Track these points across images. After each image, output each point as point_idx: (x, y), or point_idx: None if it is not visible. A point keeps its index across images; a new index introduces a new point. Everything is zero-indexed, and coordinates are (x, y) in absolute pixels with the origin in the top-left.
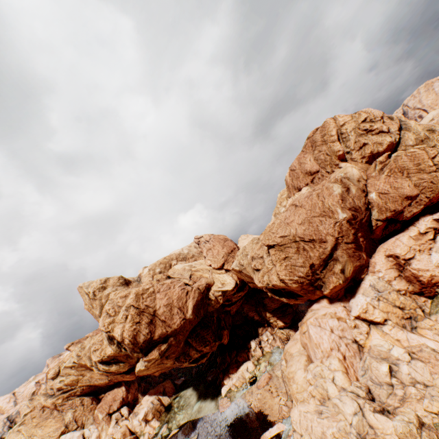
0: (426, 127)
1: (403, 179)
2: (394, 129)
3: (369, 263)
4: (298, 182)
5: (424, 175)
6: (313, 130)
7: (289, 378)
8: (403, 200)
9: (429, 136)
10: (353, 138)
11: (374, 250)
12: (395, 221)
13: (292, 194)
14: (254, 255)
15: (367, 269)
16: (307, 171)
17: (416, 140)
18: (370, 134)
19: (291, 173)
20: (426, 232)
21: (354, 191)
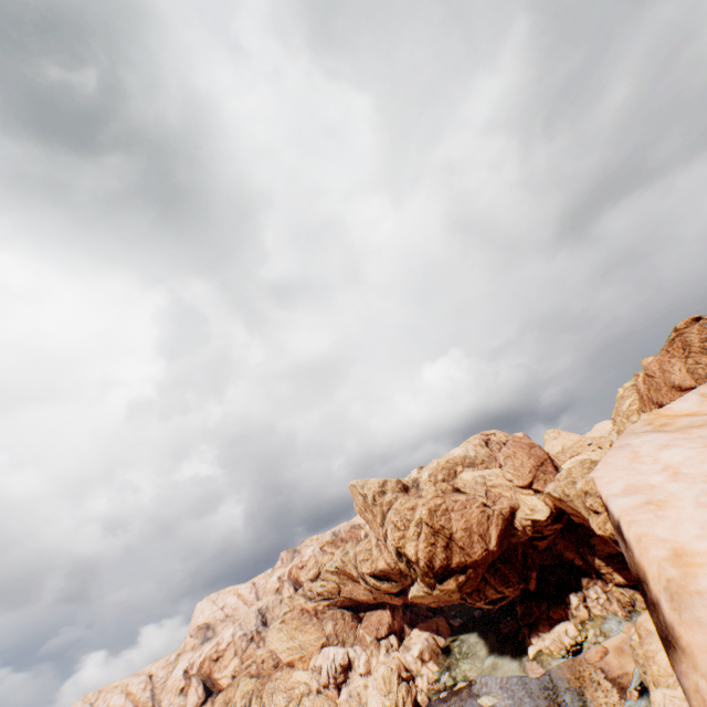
0: None
1: None
2: None
3: None
4: (659, 395)
5: None
6: (686, 320)
7: (646, 656)
8: None
9: None
10: None
11: None
12: None
13: (647, 408)
14: (590, 490)
15: None
16: (674, 385)
17: None
18: None
19: (647, 379)
20: None
21: None
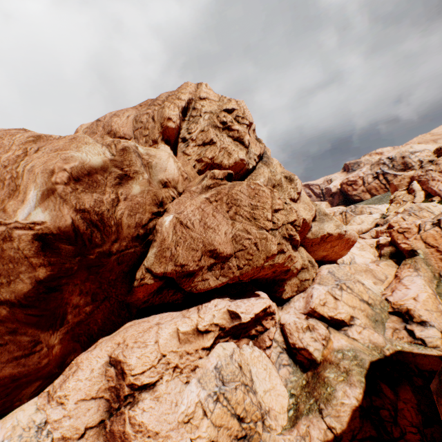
0: (286, 172)
1: (226, 218)
2: (254, 151)
3: (70, 363)
4: None
5: (254, 229)
6: None
7: None
8: (206, 254)
9: (284, 185)
10: (203, 124)
11: (115, 328)
12: (178, 287)
13: None
14: None
15: (46, 383)
16: (112, 130)
17: (269, 180)
18: (226, 134)
19: (94, 123)
20: (207, 332)
21: (138, 190)
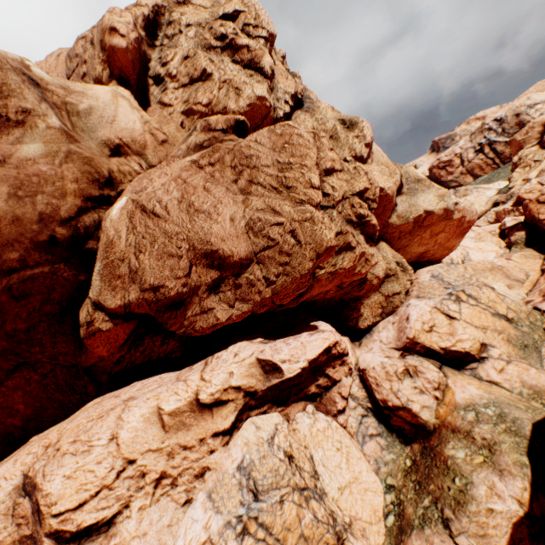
0: (344, 115)
1: (232, 192)
2: (285, 88)
3: None
4: None
5: (288, 205)
6: None
7: None
8: (200, 263)
9: (342, 135)
10: (187, 45)
11: (65, 413)
12: (167, 330)
13: None
14: None
15: None
16: None
17: None
18: (229, 57)
19: None
20: (220, 404)
21: (37, 149)
